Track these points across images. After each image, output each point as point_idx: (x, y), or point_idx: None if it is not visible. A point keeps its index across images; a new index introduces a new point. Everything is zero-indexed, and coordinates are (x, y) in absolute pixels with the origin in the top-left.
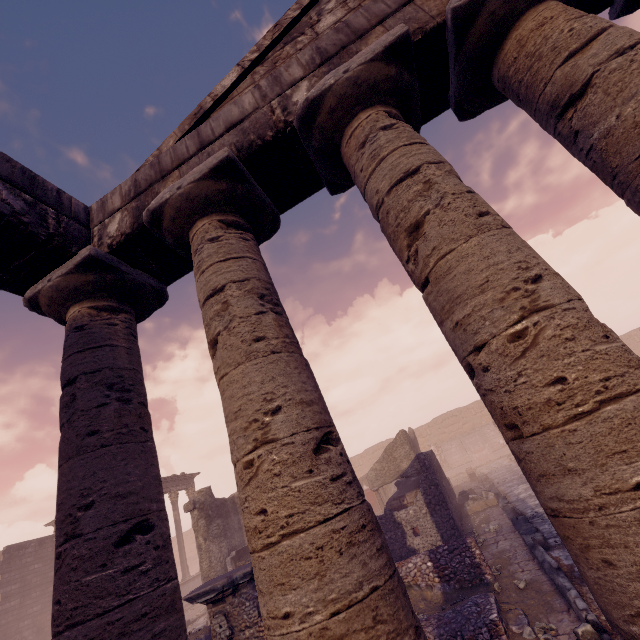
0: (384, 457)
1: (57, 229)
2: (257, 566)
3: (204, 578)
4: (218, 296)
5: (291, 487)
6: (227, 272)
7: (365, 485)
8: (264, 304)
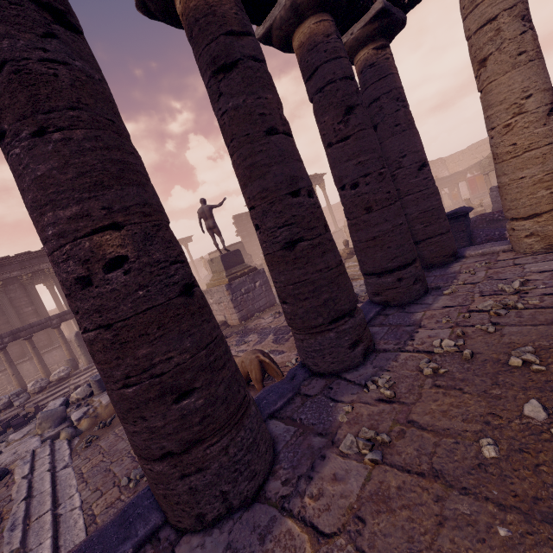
0: None
1: None
2: (505, 166)
3: None
4: (491, 25)
5: (533, 132)
6: (500, 3)
7: (469, 174)
8: (525, 24)
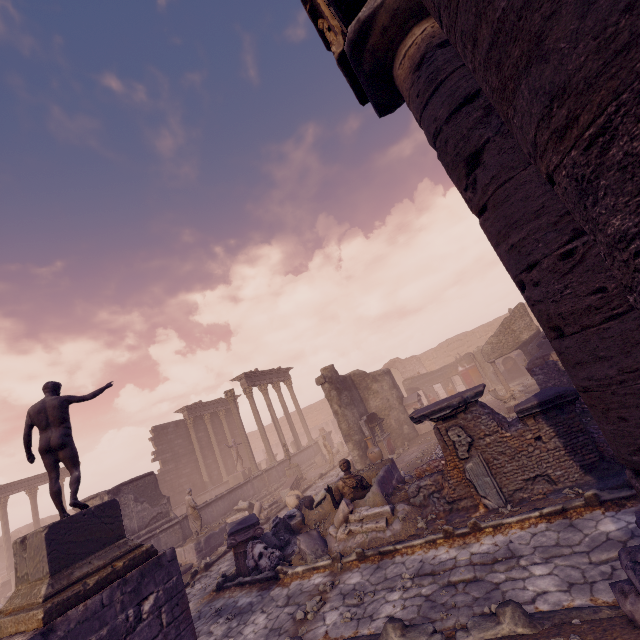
0: (501, 331)
1: None
2: None
3: (345, 436)
4: None
5: None
6: None
7: (460, 367)
8: None
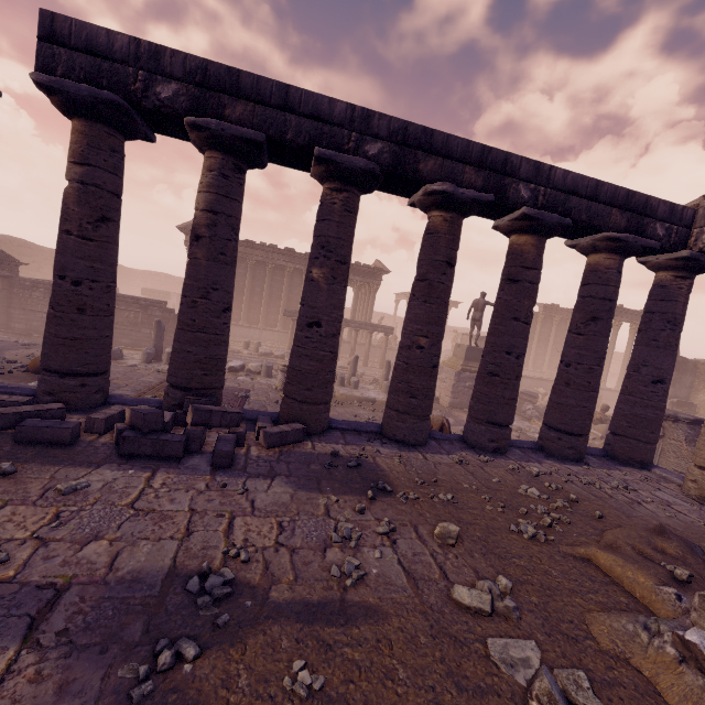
0: None
1: (674, 240)
2: None
3: None
4: None
5: None
6: None
7: None
8: None
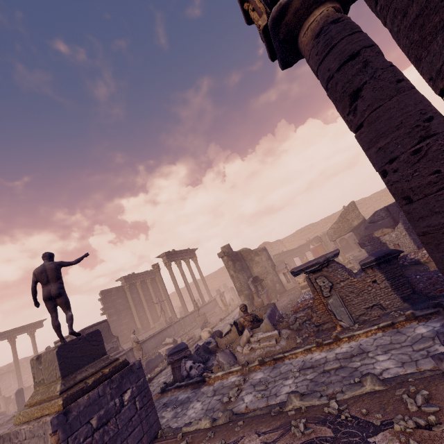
0: (340, 220)
1: None
2: None
3: (238, 291)
4: None
5: None
6: None
7: (311, 245)
8: None
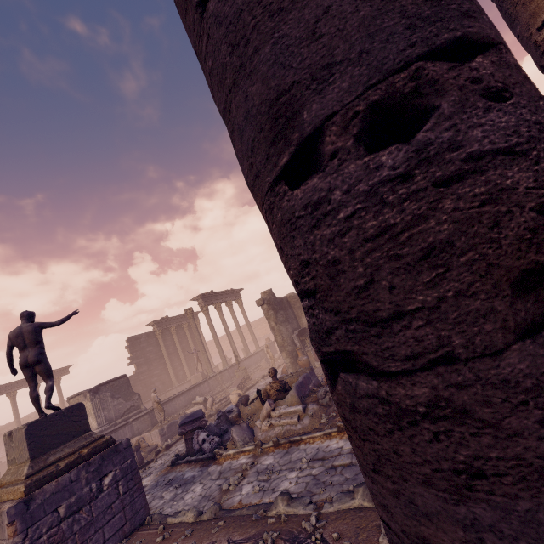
0: None
1: None
2: None
3: (280, 347)
4: None
5: None
6: None
7: None
8: None
